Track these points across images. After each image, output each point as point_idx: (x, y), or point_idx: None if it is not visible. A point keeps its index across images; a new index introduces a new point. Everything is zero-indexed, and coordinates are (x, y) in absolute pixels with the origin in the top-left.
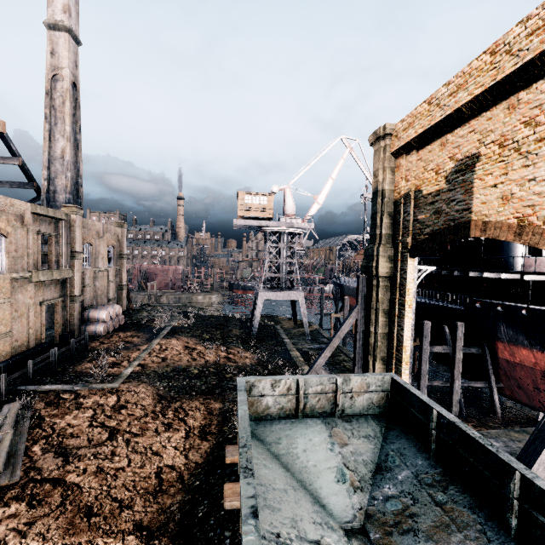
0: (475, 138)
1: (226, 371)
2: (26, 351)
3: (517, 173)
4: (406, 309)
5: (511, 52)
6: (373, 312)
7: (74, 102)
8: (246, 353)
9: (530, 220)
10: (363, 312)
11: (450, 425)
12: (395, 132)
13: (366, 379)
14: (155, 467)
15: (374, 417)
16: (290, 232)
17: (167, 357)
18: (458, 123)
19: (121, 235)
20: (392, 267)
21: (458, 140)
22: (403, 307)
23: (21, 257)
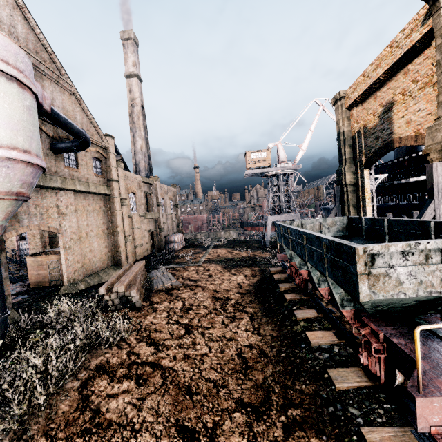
0: (390, 92)
1: (256, 259)
2: (148, 255)
3: (412, 108)
4: (366, 201)
5: (399, 46)
6: (346, 208)
7: (143, 117)
8: (265, 253)
9: (420, 132)
10: (339, 209)
11: (368, 220)
12: (347, 95)
13: (334, 219)
14: (236, 283)
15: (340, 236)
16: (284, 174)
17: (219, 255)
18: (381, 85)
19: (175, 193)
20: (355, 178)
21: (382, 94)
22: (364, 200)
23: (140, 205)
